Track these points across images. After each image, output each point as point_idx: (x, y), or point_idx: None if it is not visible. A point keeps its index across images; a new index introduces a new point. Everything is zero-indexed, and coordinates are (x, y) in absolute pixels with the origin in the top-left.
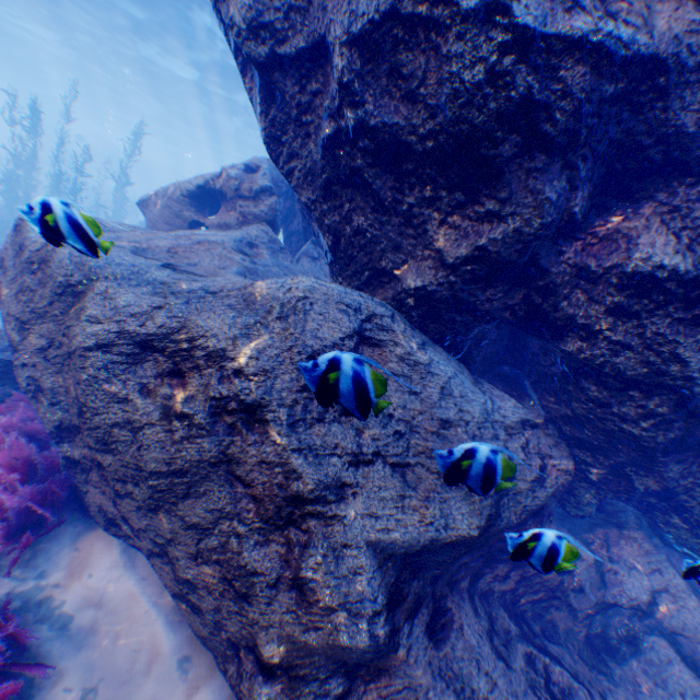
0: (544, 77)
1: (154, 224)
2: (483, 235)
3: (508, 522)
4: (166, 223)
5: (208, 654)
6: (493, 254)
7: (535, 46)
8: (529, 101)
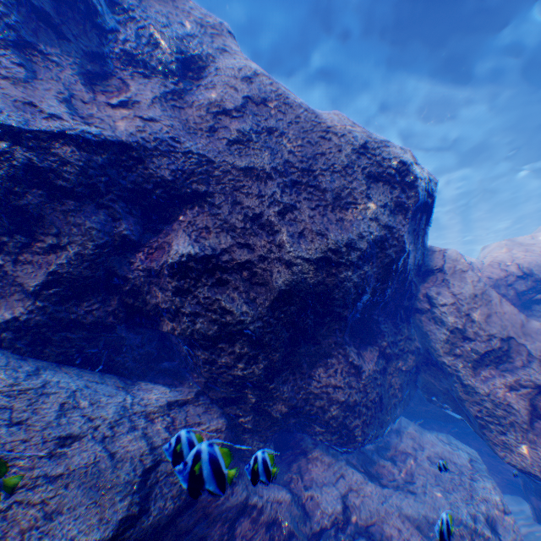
0: (41, 153)
1: None
2: (54, 263)
3: (160, 512)
4: None
5: None
6: (67, 274)
7: (24, 136)
8: (36, 167)
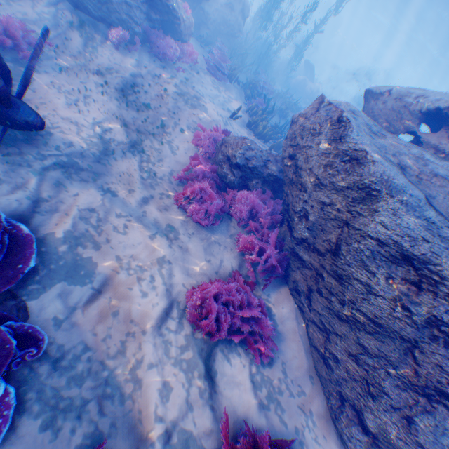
0: None
1: (373, 115)
2: None
3: None
4: (386, 121)
5: (318, 381)
6: None
7: None
8: None
